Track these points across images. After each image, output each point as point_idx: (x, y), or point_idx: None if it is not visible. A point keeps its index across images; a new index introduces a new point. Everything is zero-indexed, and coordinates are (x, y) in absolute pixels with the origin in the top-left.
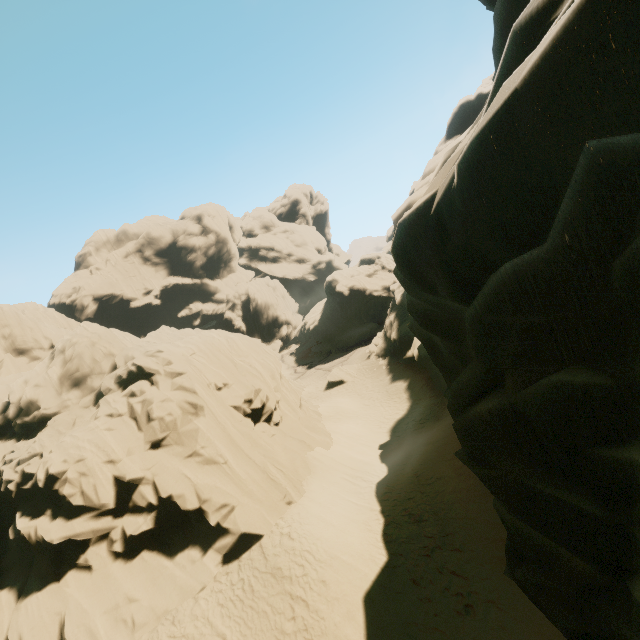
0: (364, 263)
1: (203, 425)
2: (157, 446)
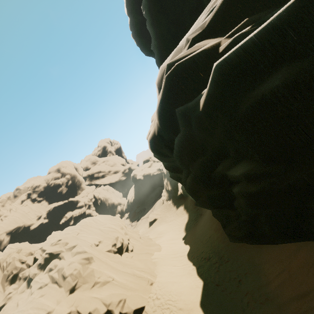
0: (145, 162)
1: (95, 266)
2: (73, 290)
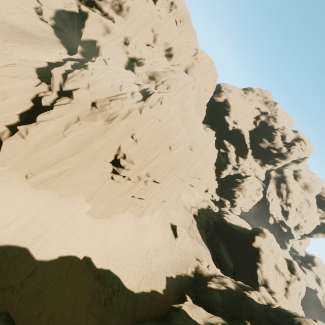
0: (289, 263)
1: (97, 123)
2: (93, 105)
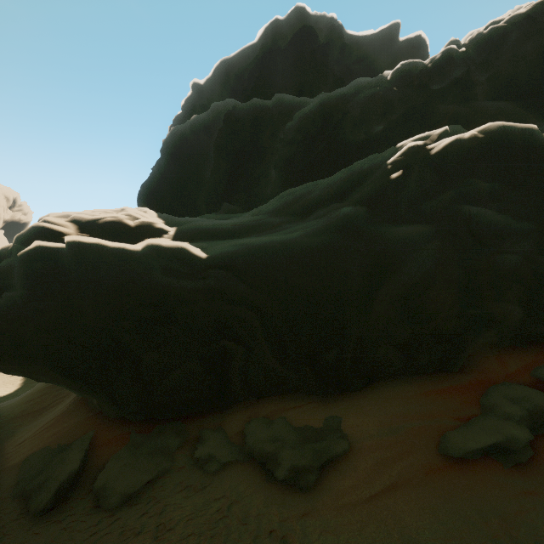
0: None
1: None
2: None
